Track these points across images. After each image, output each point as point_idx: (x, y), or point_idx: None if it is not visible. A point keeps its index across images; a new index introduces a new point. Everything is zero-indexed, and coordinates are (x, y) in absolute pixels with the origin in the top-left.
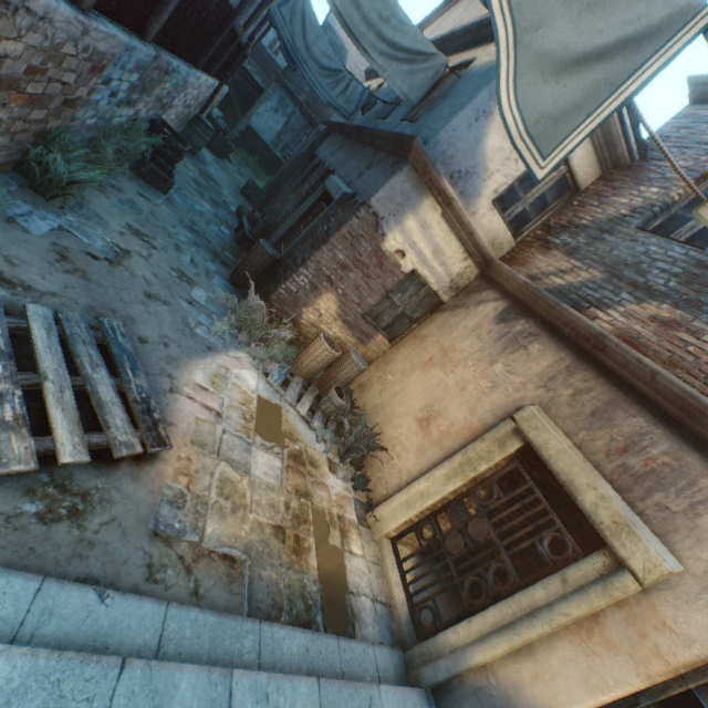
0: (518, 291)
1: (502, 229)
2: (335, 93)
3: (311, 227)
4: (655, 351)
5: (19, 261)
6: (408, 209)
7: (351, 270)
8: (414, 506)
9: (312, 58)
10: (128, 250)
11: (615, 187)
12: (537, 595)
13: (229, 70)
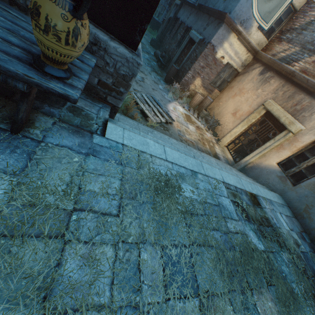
0: (267, 62)
1: (262, 37)
2: None
3: (189, 55)
4: (311, 73)
5: (133, 85)
6: (224, 40)
7: (205, 68)
8: (232, 136)
9: None
10: (143, 77)
11: (311, 7)
12: (267, 145)
13: None
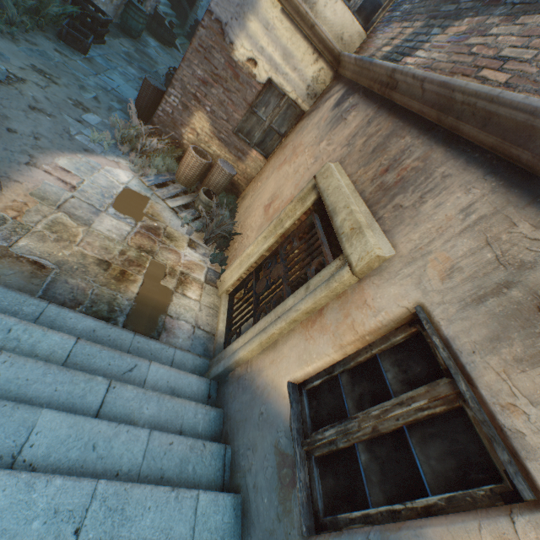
0: (352, 73)
1: (349, 19)
2: None
3: None
4: (442, 69)
5: None
6: (248, 10)
7: (212, 86)
8: (243, 266)
9: None
10: (25, 79)
11: None
12: (288, 304)
13: None
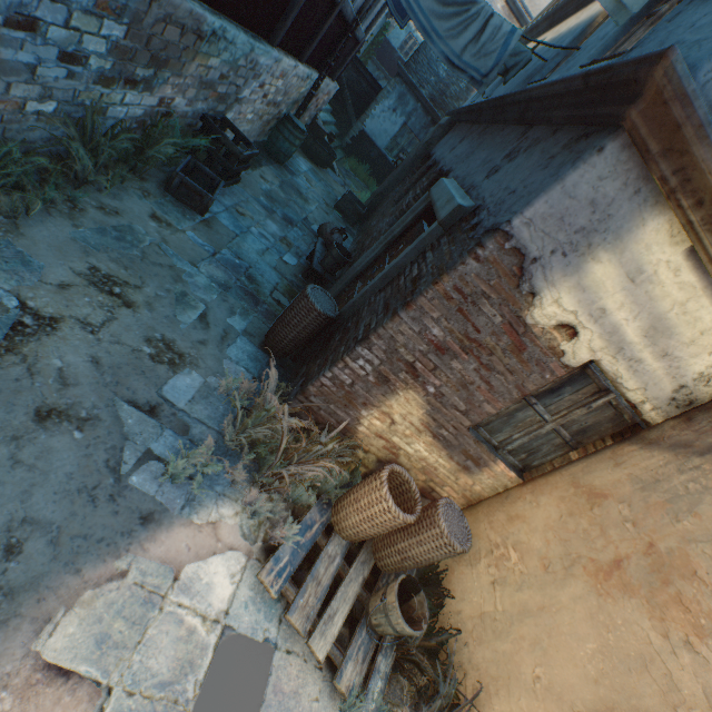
0: None
1: None
2: (461, 42)
3: (392, 266)
4: None
5: None
6: (601, 240)
7: (454, 355)
8: None
9: None
10: (58, 317)
11: None
12: None
13: (331, 56)
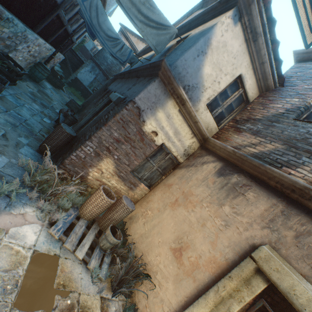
0: (228, 156)
1: (212, 121)
2: (115, 50)
3: (97, 116)
4: None
5: None
6: (159, 106)
7: (123, 143)
8: None
9: (102, 30)
10: None
11: (270, 99)
12: None
13: (61, 44)
